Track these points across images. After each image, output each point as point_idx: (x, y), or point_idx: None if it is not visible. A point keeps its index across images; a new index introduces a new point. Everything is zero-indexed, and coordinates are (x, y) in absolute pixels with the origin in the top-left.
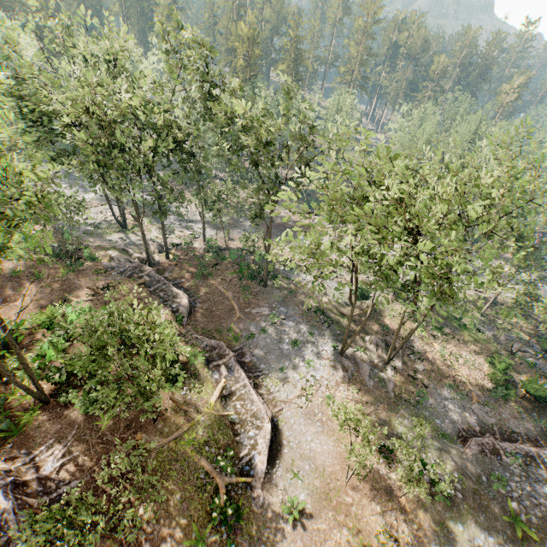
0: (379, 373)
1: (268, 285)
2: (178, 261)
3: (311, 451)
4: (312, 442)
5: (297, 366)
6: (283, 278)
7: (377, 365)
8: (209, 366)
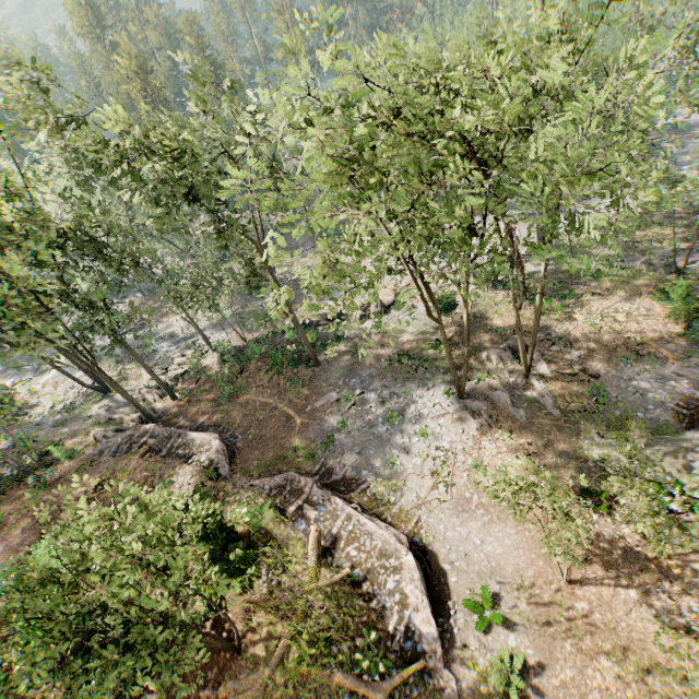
0: (523, 394)
1: (322, 361)
2: (190, 395)
3: (490, 559)
4: (484, 544)
5: (410, 446)
6: (335, 341)
7: (515, 385)
8: (287, 516)
